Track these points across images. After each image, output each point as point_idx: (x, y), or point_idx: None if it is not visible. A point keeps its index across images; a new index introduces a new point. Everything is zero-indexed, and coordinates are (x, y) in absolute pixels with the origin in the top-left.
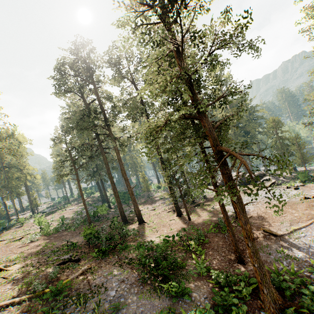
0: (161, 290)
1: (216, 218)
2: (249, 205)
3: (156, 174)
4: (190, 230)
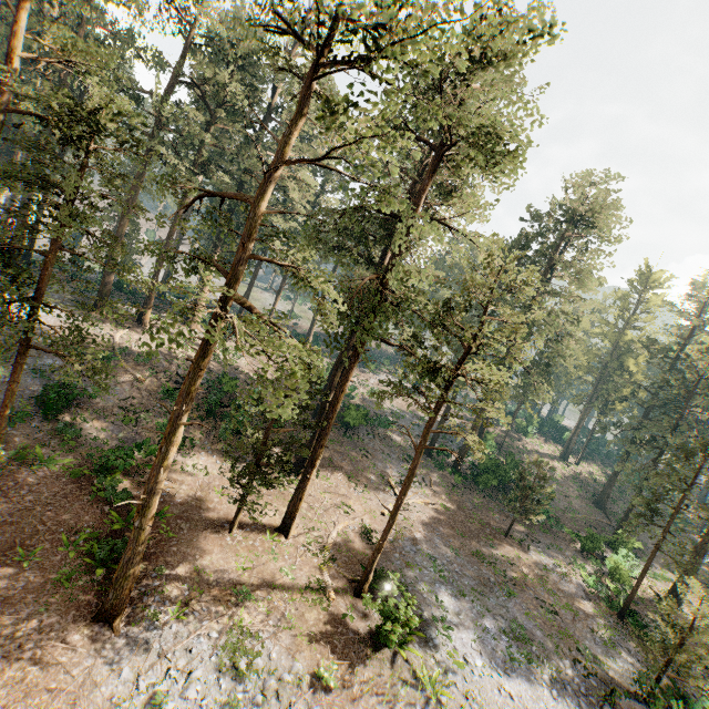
0: (40, 411)
1: (177, 572)
2: (144, 705)
3: (695, 553)
4: (178, 510)
